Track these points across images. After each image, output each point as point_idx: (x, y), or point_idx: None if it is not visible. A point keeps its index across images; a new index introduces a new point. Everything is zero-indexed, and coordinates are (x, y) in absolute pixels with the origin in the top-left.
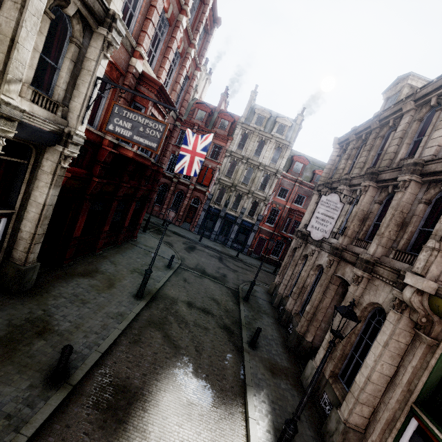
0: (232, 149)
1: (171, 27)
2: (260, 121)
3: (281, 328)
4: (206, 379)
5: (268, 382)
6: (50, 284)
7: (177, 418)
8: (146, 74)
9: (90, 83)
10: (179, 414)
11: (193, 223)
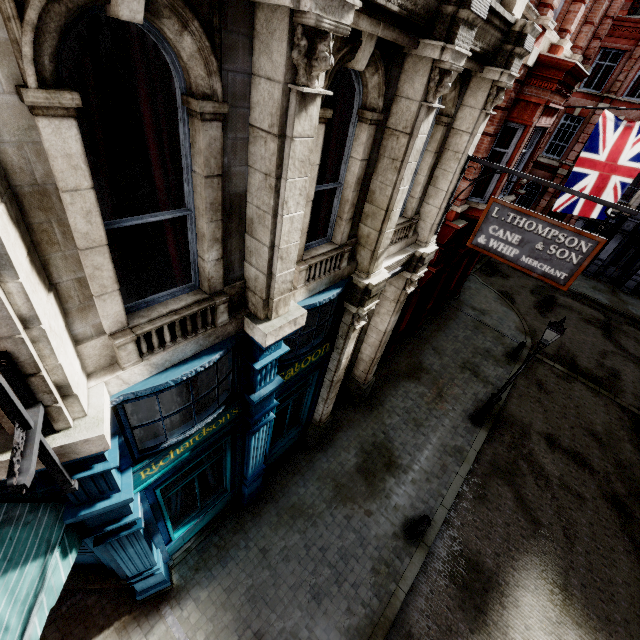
0: None
1: None
2: None
3: None
4: (582, 591)
5: None
6: (381, 391)
7: (543, 635)
8: (542, 58)
9: (454, 171)
10: (546, 630)
11: None
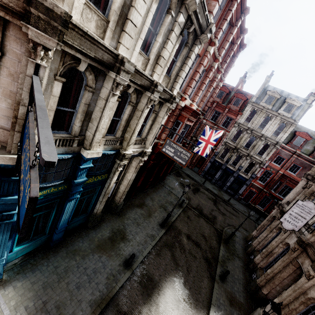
0: (240, 121)
1: (207, 72)
2: (269, 100)
3: (247, 272)
4: (189, 290)
5: (225, 308)
6: (125, 210)
7: (172, 305)
8: (186, 106)
9: (158, 127)
10: (173, 303)
11: (200, 168)
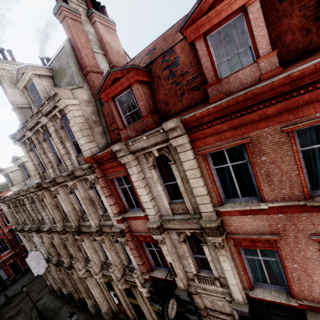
0: None
1: None
2: None
3: (72, 303)
4: None
5: None
6: None
7: None
8: None
9: None
10: None
11: None
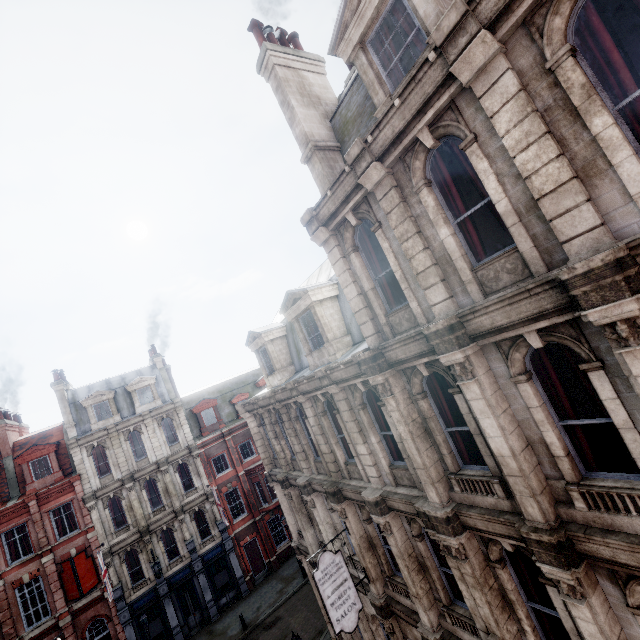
0: (92, 487)
1: None
2: (103, 408)
3: None
4: None
5: None
6: None
7: None
8: None
9: None
10: None
11: None
